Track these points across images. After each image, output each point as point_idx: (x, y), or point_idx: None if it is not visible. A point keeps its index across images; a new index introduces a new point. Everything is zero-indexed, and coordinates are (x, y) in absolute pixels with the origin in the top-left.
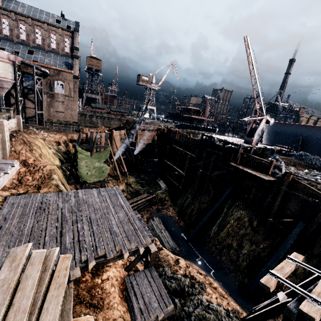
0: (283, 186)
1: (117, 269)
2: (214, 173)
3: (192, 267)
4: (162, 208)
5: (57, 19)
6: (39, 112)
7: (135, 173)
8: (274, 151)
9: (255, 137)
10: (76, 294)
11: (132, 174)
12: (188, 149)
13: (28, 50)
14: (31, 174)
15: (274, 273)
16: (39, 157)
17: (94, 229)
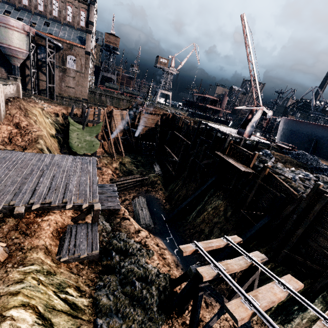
0: (258, 179)
1: (62, 217)
2: (203, 161)
3: (152, 239)
4: (152, 190)
5: None
6: (50, 85)
7: (133, 155)
8: (270, 146)
9: (248, 129)
10: (16, 224)
11: (129, 155)
12: (187, 137)
13: (44, 22)
14: (21, 137)
15: (196, 243)
16: (34, 123)
17: (53, 184)
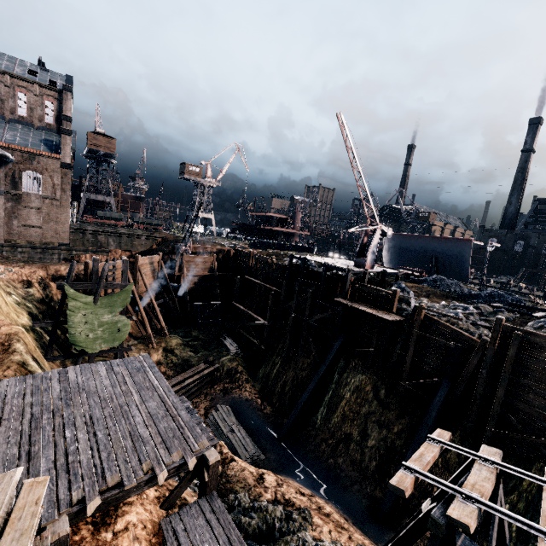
0: (414, 329)
1: (146, 506)
2: (315, 317)
3: (287, 485)
4: (233, 387)
5: (30, 69)
6: None
7: (181, 329)
8: (398, 276)
9: (369, 257)
10: None
11: (175, 332)
12: (271, 282)
13: None
14: None
15: (409, 466)
16: None
17: (99, 437)
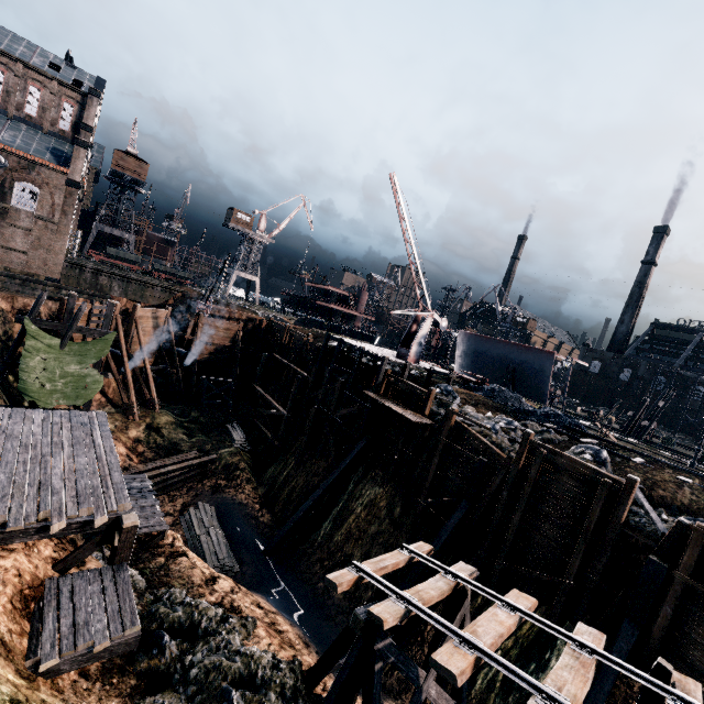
0: (442, 436)
1: (32, 560)
2: (340, 411)
3: (245, 594)
4: (228, 485)
5: (53, 61)
6: None
7: (179, 406)
8: (450, 378)
9: (414, 348)
10: None
11: (169, 407)
12: (302, 365)
13: None
14: None
15: (358, 565)
16: None
17: (1, 479)
